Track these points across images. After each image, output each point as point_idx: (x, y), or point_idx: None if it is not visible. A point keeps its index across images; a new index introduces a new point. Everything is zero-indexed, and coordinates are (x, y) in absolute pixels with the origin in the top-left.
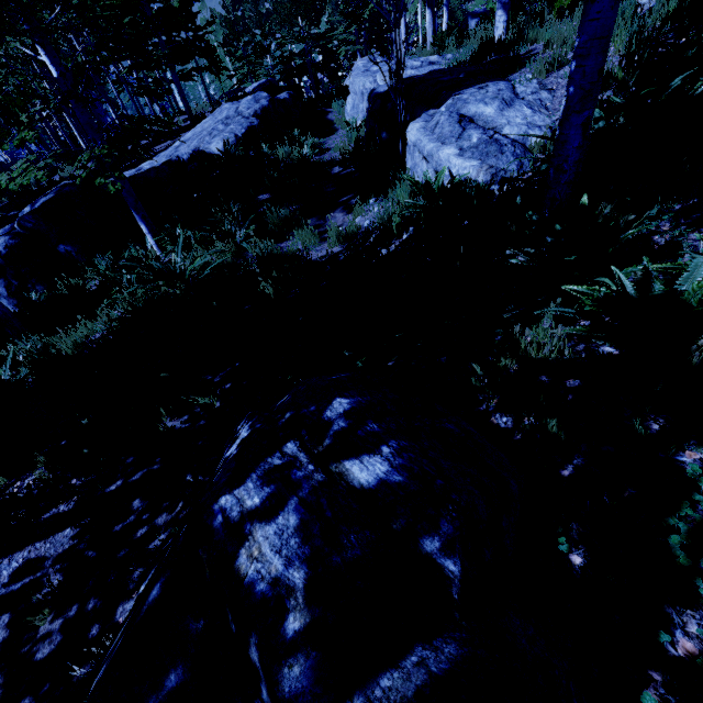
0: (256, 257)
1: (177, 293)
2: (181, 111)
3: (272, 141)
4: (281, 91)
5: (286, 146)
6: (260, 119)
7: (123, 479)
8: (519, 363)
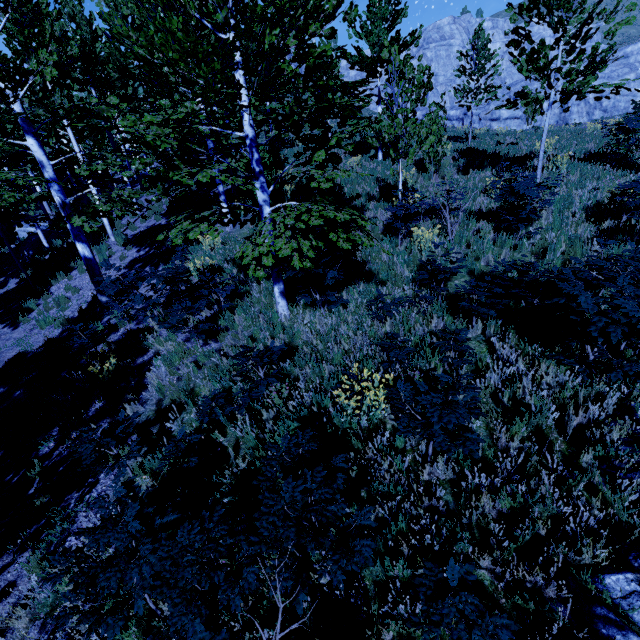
0: None
1: None
2: None
3: None
4: None
5: None
6: None
7: None
8: None
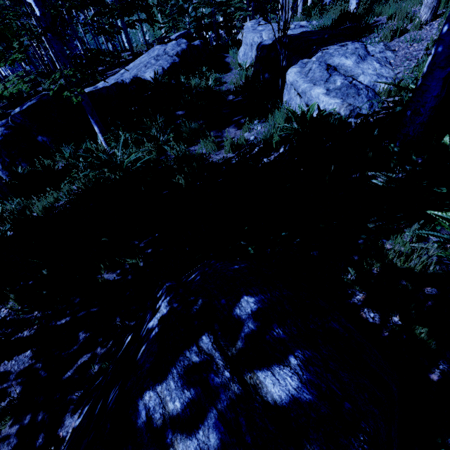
0: (173, 156)
1: (117, 178)
2: (126, 49)
3: (187, 74)
4: (195, 40)
5: (196, 78)
6: (180, 58)
7: (71, 315)
8: (383, 267)
